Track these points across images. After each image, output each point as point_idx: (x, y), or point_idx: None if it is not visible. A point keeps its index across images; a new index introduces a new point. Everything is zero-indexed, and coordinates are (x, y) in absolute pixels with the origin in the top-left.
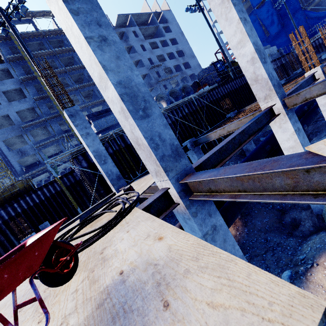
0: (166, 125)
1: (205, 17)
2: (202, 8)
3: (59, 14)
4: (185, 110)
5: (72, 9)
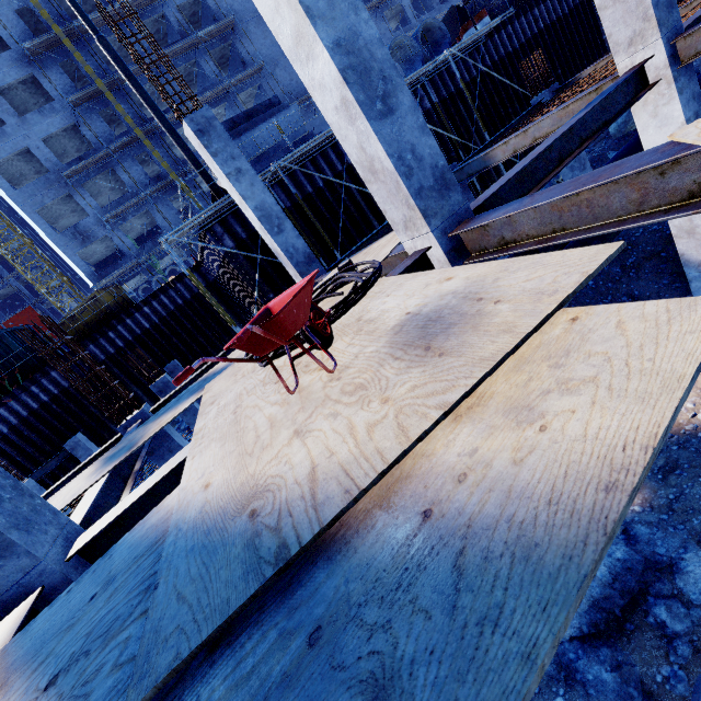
0: (424, 128)
1: None
2: None
3: None
4: (431, 96)
5: None
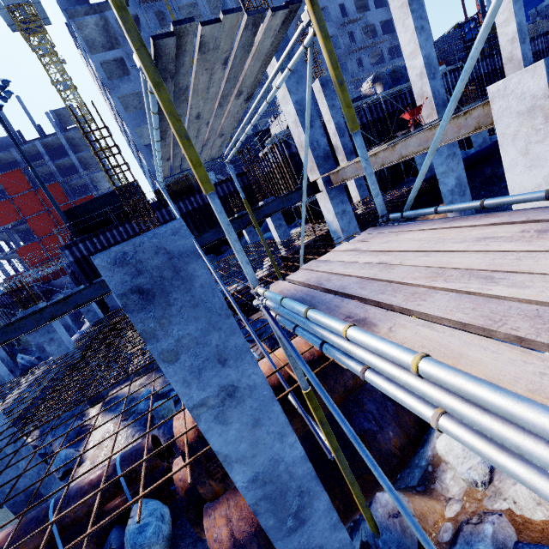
0: (442, 86)
1: None
2: None
3: (398, 9)
4: (408, 100)
5: (411, 10)
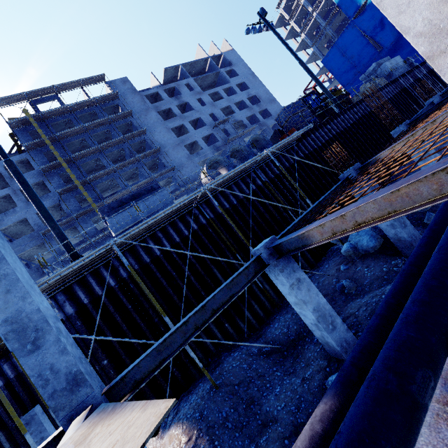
0: None
1: (276, 35)
2: (271, 25)
3: None
4: (261, 177)
5: None
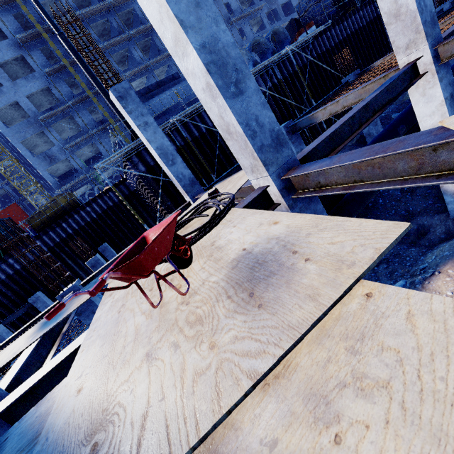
0: (265, 104)
1: None
2: None
3: None
4: (277, 75)
5: None
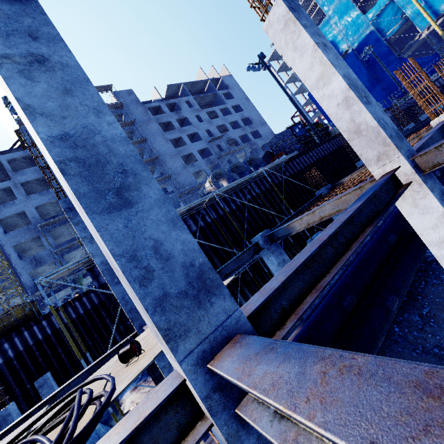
0: (176, 221)
1: (272, 75)
2: (268, 66)
3: None
4: (255, 190)
5: None
